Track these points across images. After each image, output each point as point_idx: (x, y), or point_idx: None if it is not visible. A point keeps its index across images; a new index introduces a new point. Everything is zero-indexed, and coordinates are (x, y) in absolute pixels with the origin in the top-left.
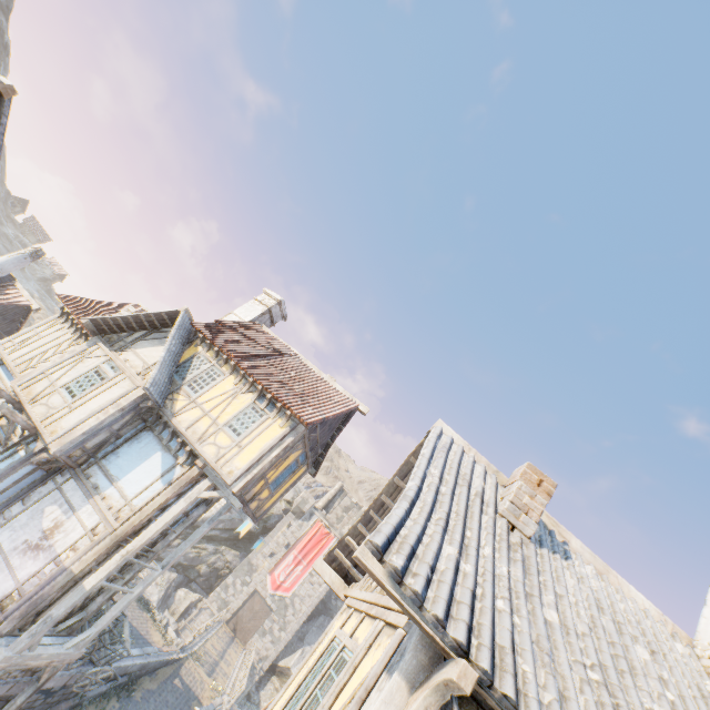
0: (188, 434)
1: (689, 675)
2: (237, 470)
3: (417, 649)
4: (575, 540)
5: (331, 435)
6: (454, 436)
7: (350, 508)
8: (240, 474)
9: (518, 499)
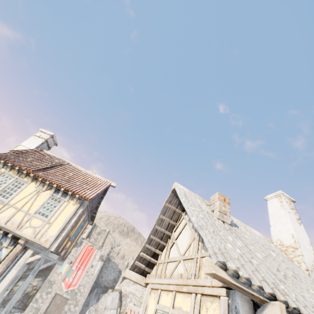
0: (7, 226)
1: (281, 254)
2: (51, 237)
3: (242, 305)
4: (234, 218)
5: (98, 201)
6: (183, 188)
7: (100, 232)
8: (54, 239)
9: (221, 209)
